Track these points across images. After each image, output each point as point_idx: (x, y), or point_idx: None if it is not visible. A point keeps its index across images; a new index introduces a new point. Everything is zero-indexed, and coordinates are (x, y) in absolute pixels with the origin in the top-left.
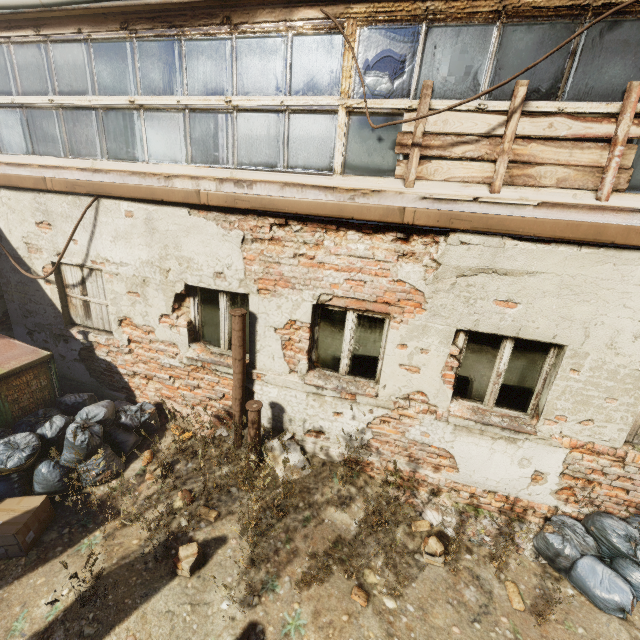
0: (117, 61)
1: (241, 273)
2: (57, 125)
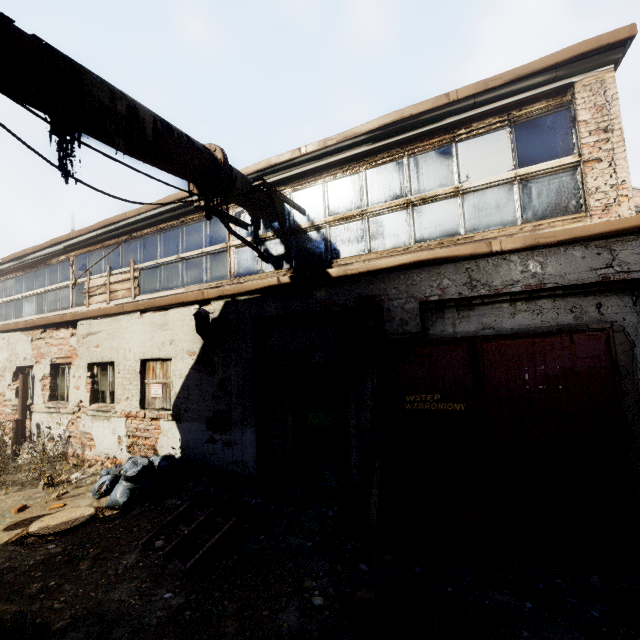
0: (21, 282)
1: (31, 355)
2: (4, 309)
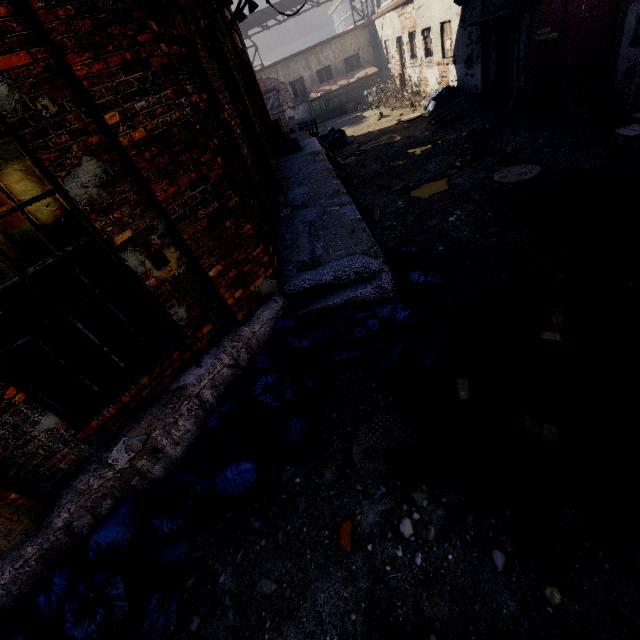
0: None
1: (400, 29)
2: None
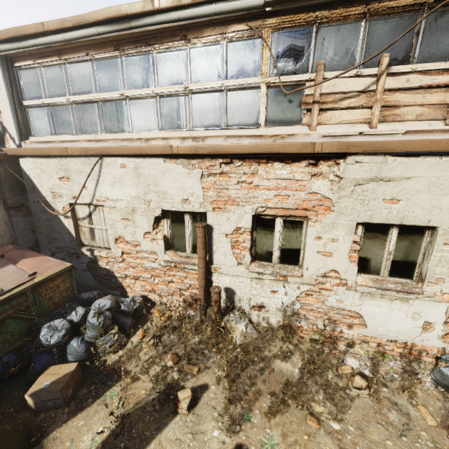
0: (112, 70)
1: (201, 198)
2: (71, 114)
